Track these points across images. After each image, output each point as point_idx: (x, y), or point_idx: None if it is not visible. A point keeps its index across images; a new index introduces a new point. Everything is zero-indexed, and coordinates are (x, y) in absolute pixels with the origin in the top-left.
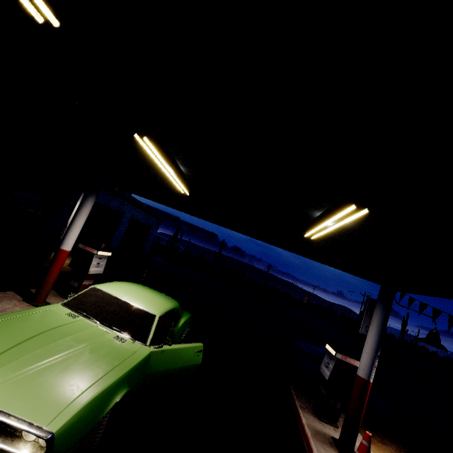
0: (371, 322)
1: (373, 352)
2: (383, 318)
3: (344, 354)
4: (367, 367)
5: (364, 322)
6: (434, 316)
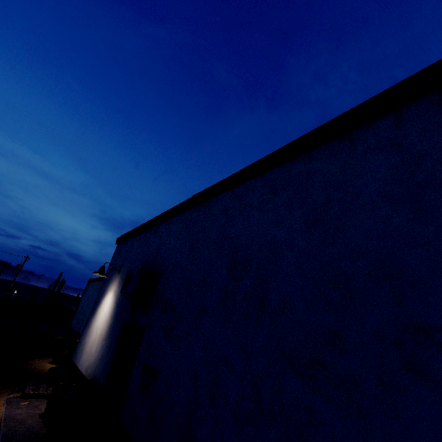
0: None
1: None
2: None
3: None
4: None
5: None
6: None
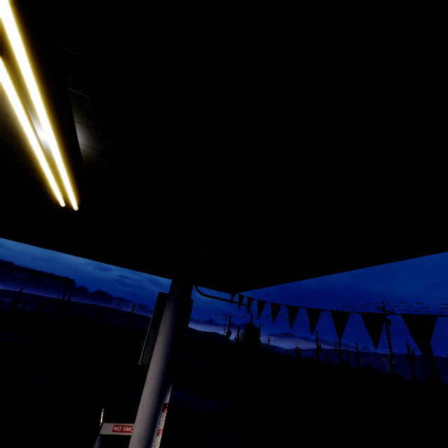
0: (157, 336)
1: (154, 401)
2: (174, 322)
3: (120, 420)
4: (140, 441)
5: (150, 340)
6: (259, 310)
